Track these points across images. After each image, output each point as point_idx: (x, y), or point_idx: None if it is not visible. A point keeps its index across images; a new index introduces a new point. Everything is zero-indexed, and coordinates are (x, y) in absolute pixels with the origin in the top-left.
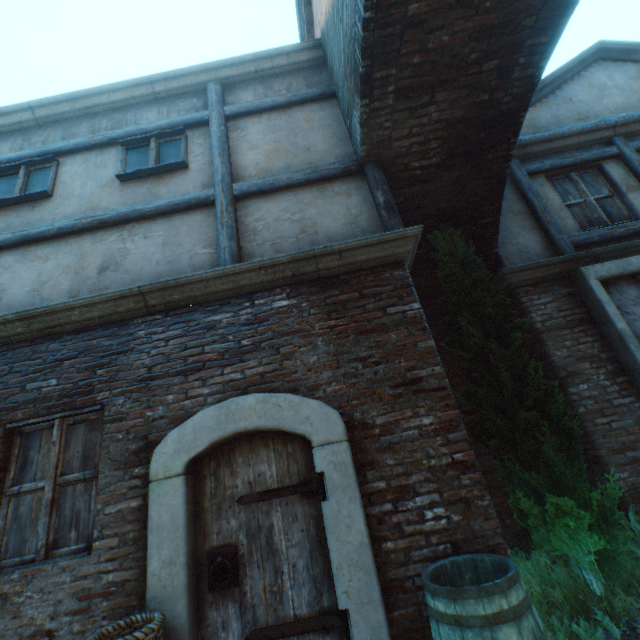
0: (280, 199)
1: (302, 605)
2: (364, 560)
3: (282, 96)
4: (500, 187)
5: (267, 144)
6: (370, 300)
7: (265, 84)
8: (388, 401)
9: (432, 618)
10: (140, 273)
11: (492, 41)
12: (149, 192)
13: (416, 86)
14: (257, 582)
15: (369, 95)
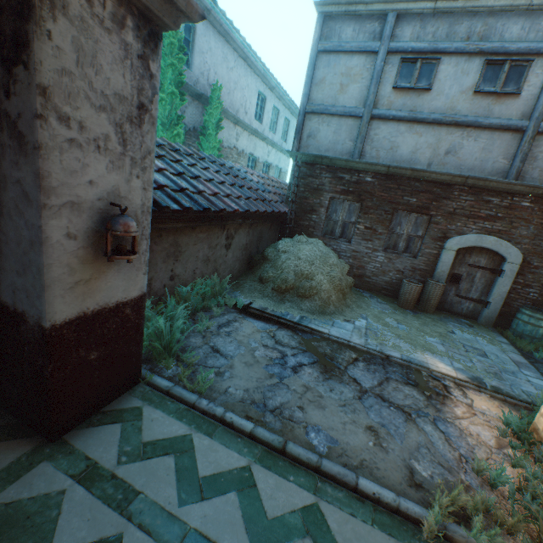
0: None
1: (474, 296)
2: (502, 295)
3: None
4: None
5: None
6: None
7: None
8: None
9: (520, 313)
10: (464, 162)
11: None
12: (487, 107)
13: None
14: (463, 286)
15: None
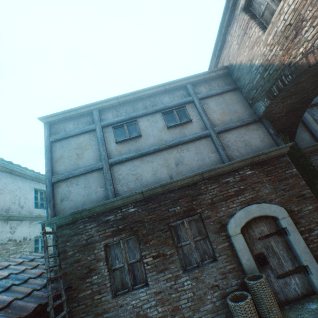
0: (232, 133)
1: (289, 266)
2: (307, 251)
3: (218, 90)
4: (299, 119)
5: (219, 110)
6: (278, 169)
7: (207, 83)
8: (296, 202)
9: None
10: (192, 165)
11: (315, 83)
12: (180, 132)
13: (288, 96)
14: (273, 262)
15: (273, 100)
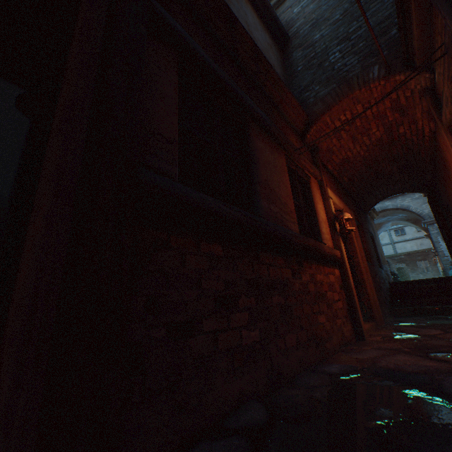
0: None
1: None
2: None
3: None
4: None
5: None
6: None
7: None
8: None
9: None
10: (426, 245)
11: None
12: (422, 233)
13: None
14: None
15: None
